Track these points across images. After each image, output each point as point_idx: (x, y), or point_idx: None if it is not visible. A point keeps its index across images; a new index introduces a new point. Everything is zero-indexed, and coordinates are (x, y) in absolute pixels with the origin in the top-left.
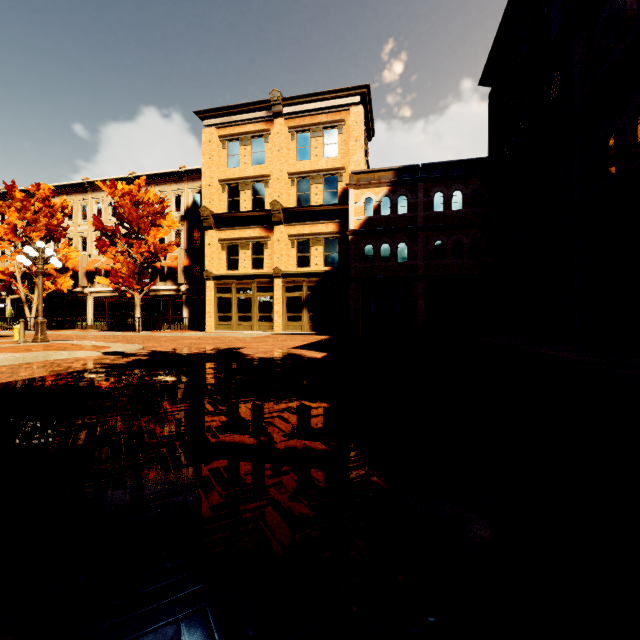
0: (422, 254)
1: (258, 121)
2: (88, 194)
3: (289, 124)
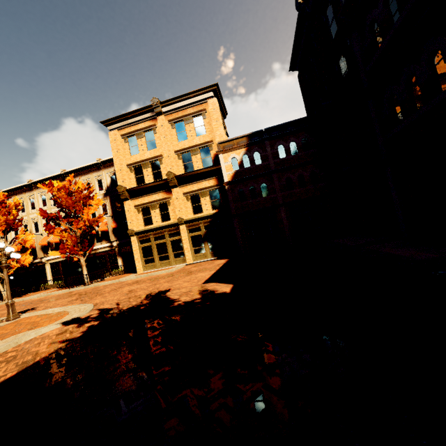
0: (278, 189)
1: (146, 120)
2: (33, 191)
3: (168, 118)
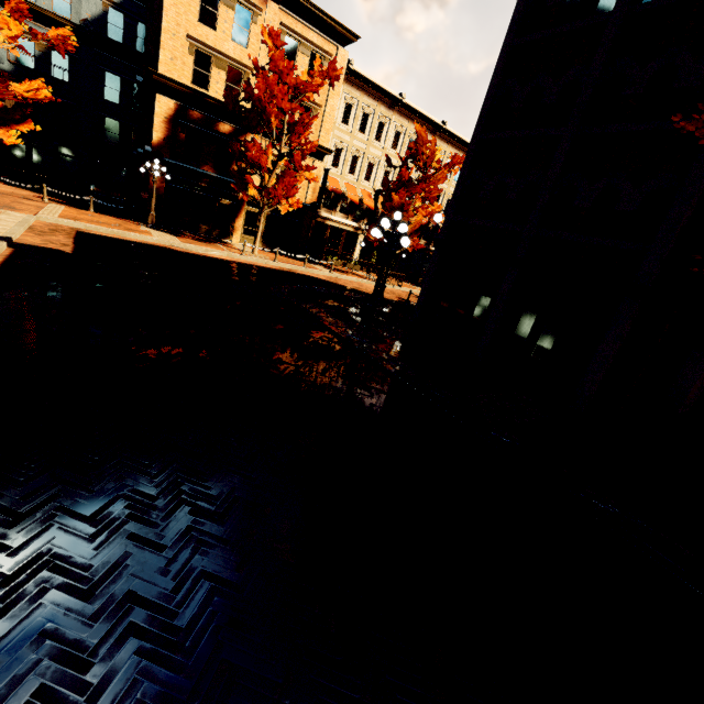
0: None
1: None
2: None
3: None
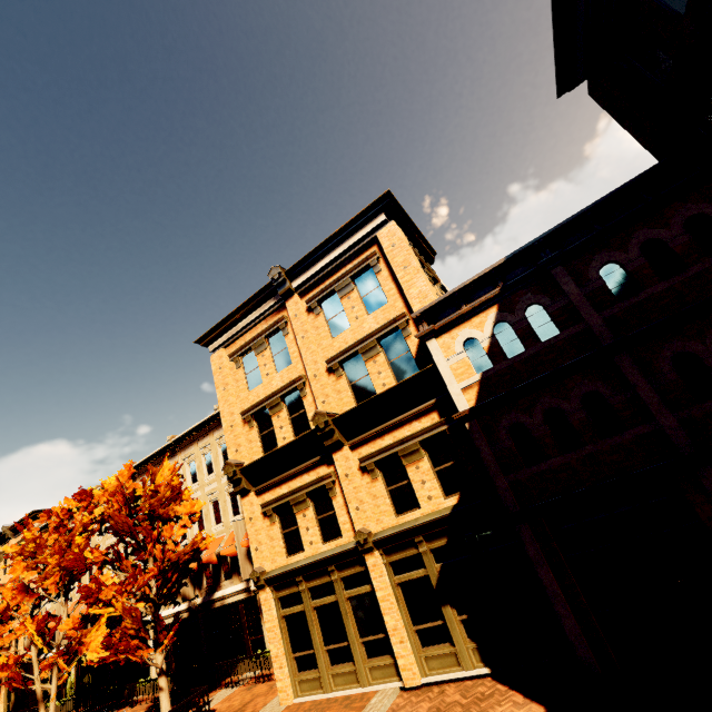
0: (657, 401)
1: (268, 314)
2: (137, 481)
3: (307, 297)
